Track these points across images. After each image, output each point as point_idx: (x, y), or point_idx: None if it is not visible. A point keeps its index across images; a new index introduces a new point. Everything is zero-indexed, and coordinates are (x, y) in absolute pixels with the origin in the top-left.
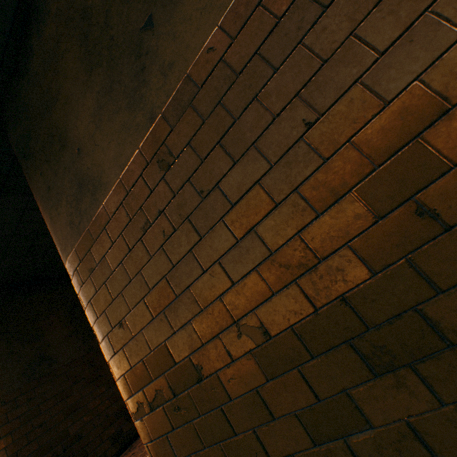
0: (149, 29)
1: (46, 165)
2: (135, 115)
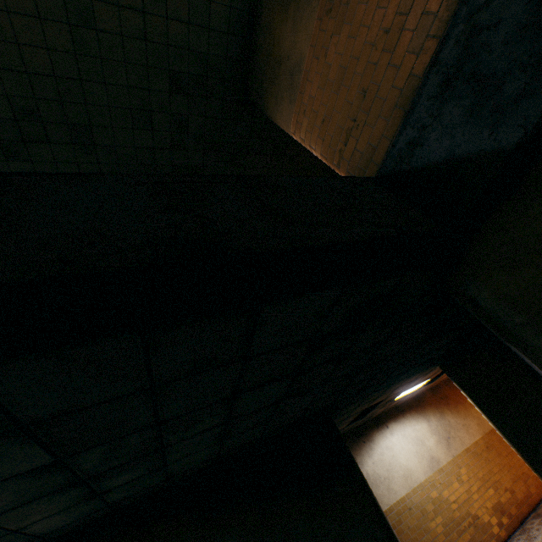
0: None
1: (273, 87)
2: (311, 6)
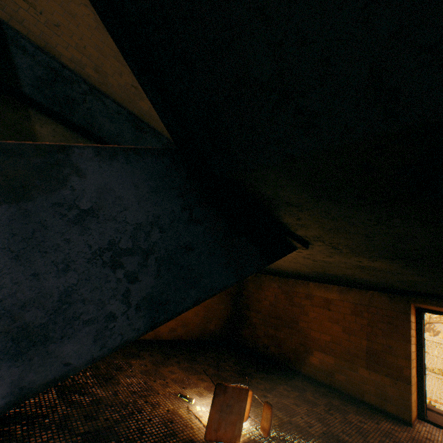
0: None
1: None
2: None
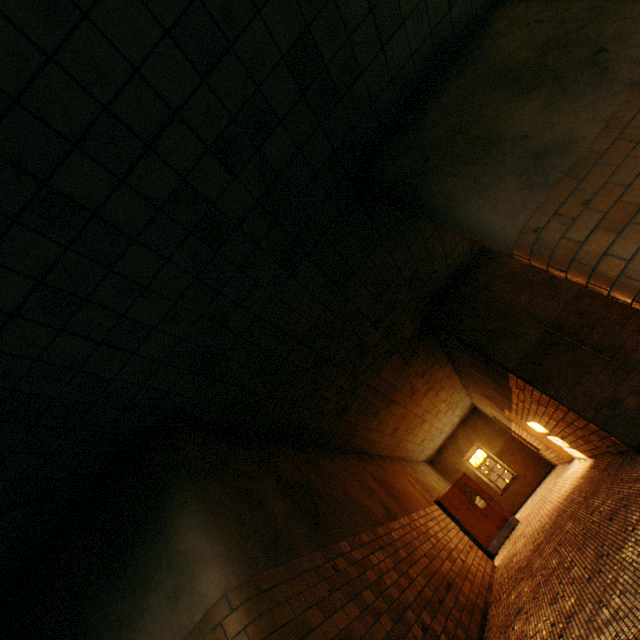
0: (602, 53)
1: (465, 166)
2: (607, 90)
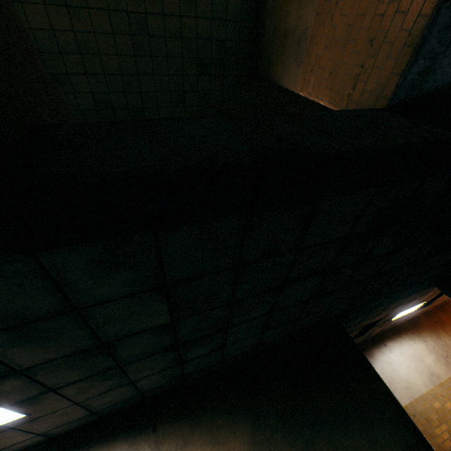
0: None
1: (280, 57)
2: None
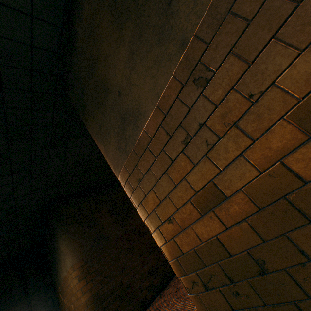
0: None
1: (96, 110)
2: (165, 47)
